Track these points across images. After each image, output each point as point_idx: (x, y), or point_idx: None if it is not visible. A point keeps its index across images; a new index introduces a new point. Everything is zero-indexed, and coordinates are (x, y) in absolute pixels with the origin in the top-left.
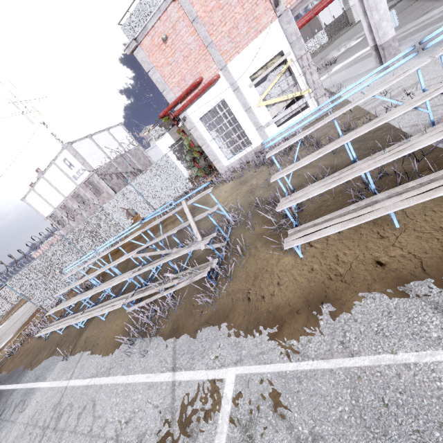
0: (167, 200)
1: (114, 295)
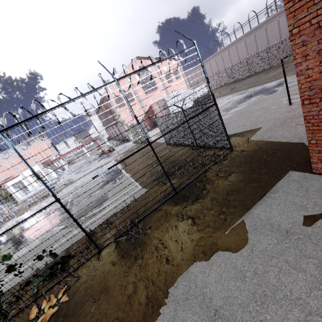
0: None
1: None
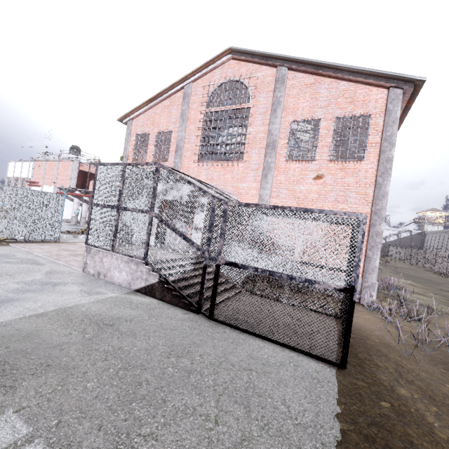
0: None
1: None
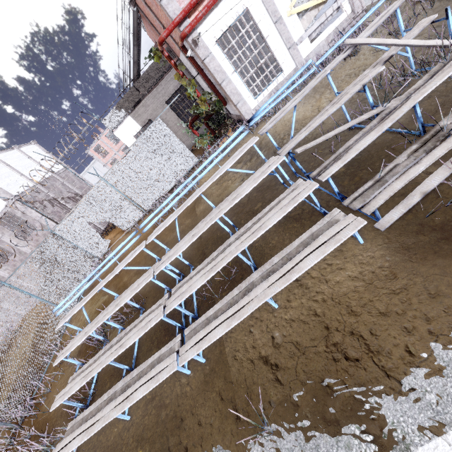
0: (163, 190)
1: (252, 265)
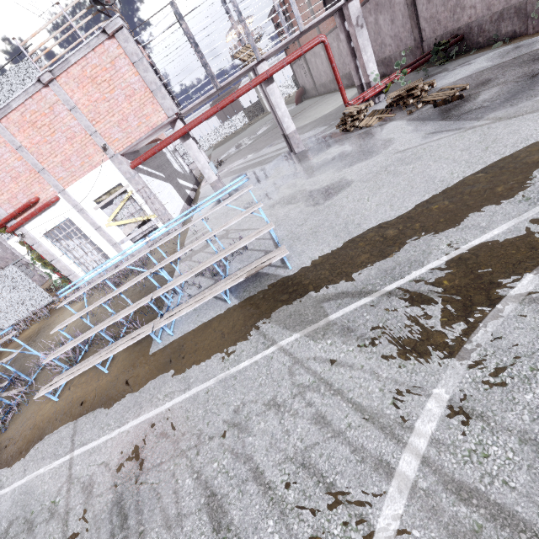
0: (20, 317)
1: None
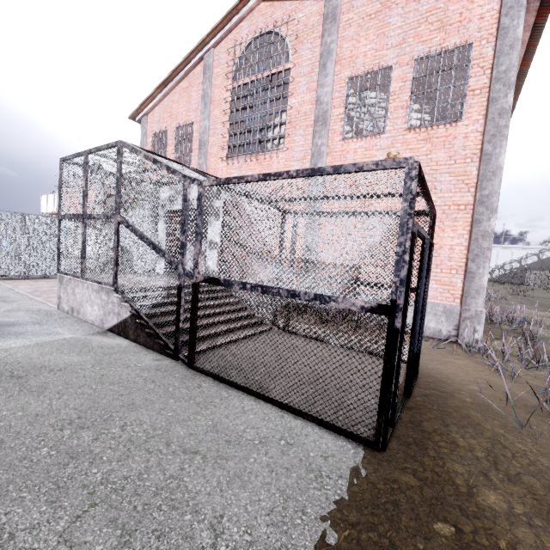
0: None
1: None
